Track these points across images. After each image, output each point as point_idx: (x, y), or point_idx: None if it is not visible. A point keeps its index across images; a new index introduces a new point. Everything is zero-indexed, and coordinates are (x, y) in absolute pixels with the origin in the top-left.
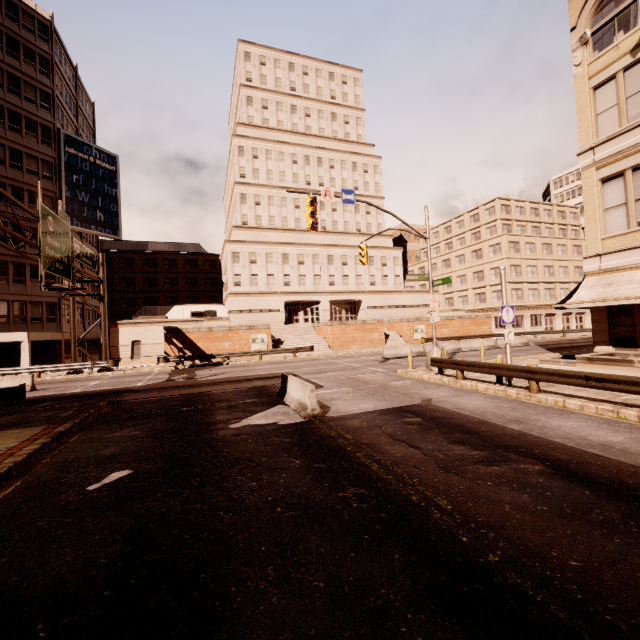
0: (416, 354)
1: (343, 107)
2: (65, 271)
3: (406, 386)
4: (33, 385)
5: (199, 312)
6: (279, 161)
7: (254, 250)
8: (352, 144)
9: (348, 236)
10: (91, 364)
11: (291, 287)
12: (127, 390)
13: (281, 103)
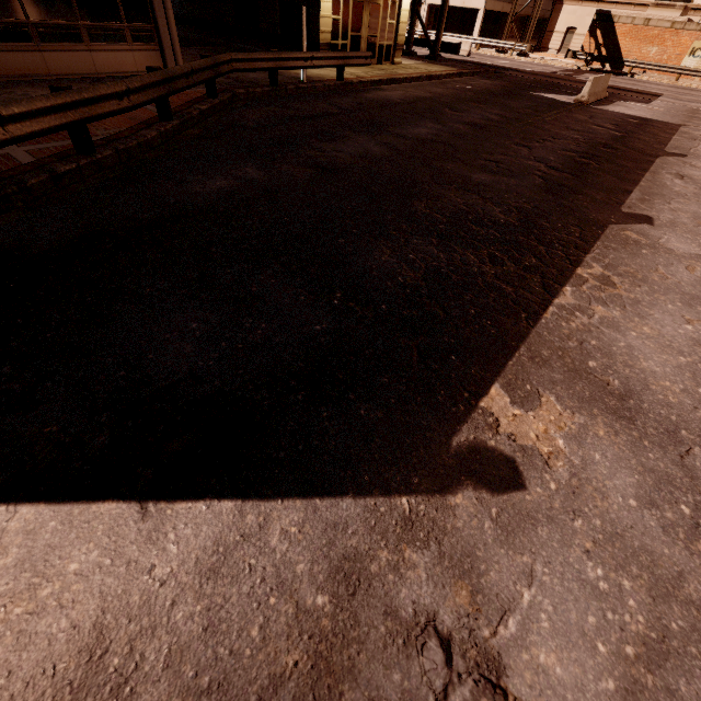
0: None
1: None
2: None
3: None
4: (469, 52)
5: None
6: None
7: None
8: None
9: None
10: (514, 45)
11: None
12: (515, 70)
13: None
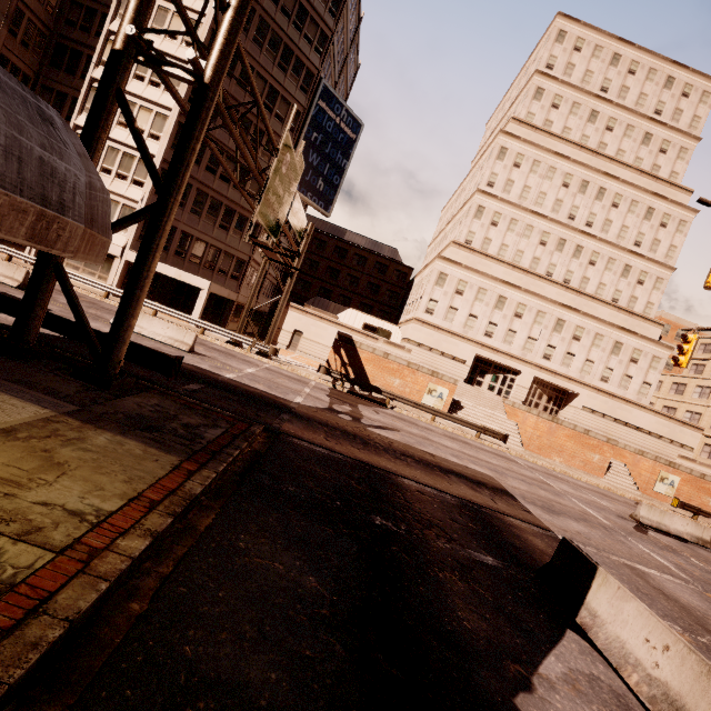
0: (694, 539)
1: (667, 128)
2: (275, 228)
3: None
4: (193, 346)
5: (373, 326)
6: (545, 178)
7: (466, 278)
8: (659, 182)
9: (597, 303)
10: (253, 342)
11: (492, 340)
12: (285, 406)
13: (579, 105)
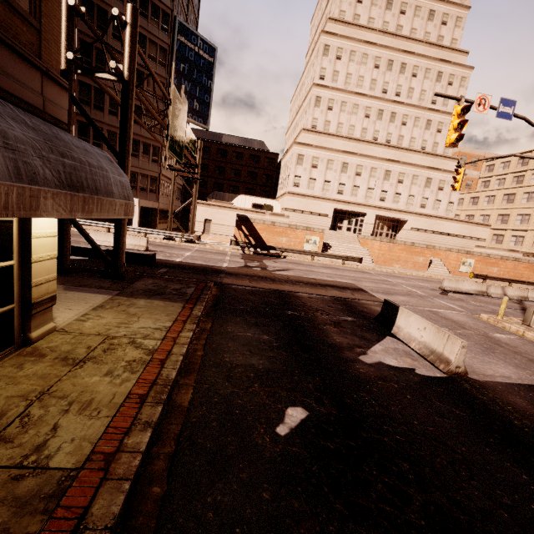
0: (477, 292)
1: (445, 3)
2: (180, 154)
3: (520, 346)
4: (147, 246)
5: (259, 204)
6: (361, 64)
7: (317, 155)
8: (443, 50)
9: (411, 153)
10: (181, 235)
11: (343, 196)
12: (220, 270)
13: None
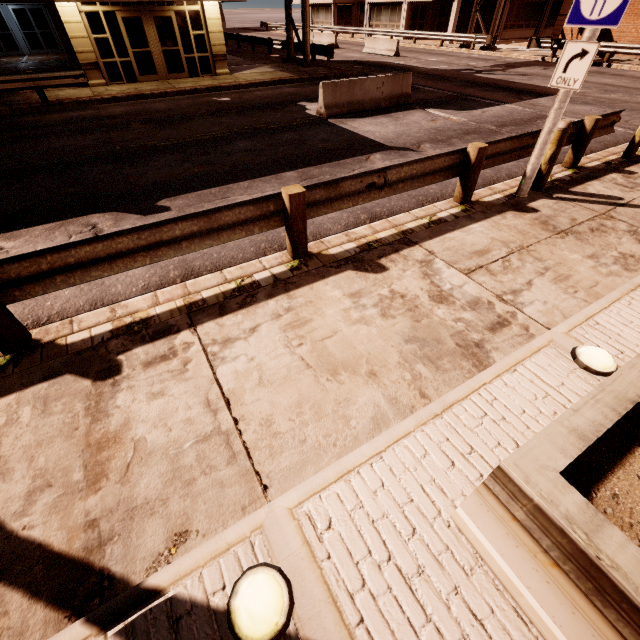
0: None
1: None
2: None
3: None
4: (397, 51)
5: None
6: None
7: None
8: None
9: None
10: (474, 38)
11: None
12: (409, 69)
13: None
